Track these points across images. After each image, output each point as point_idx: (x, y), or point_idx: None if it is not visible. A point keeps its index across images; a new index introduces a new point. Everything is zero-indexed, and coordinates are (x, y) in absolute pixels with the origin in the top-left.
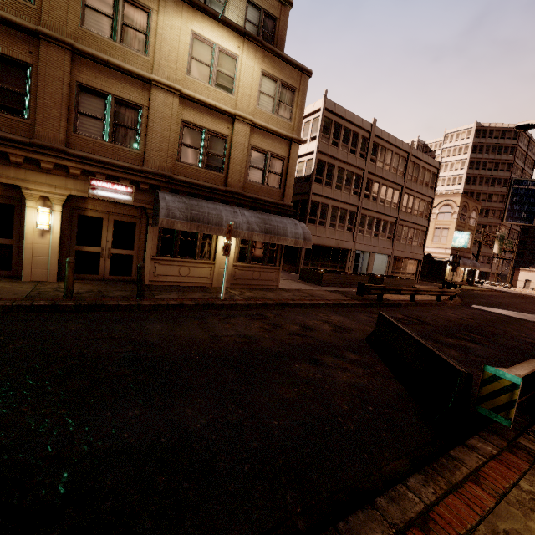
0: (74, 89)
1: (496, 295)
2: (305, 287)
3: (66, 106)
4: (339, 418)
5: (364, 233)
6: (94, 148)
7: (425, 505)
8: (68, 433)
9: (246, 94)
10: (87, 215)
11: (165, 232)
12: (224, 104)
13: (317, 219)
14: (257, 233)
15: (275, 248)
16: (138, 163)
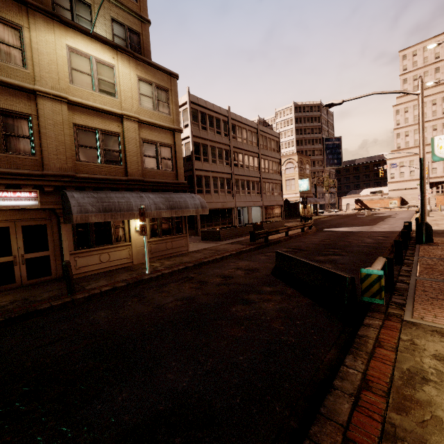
0: None
1: (334, 218)
2: (209, 245)
3: None
4: (282, 337)
5: (240, 193)
6: None
7: (362, 373)
8: (68, 440)
9: (128, 97)
10: None
11: (79, 227)
12: (110, 106)
13: (203, 189)
14: (164, 211)
15: (179, 220)
16: (37, 168)
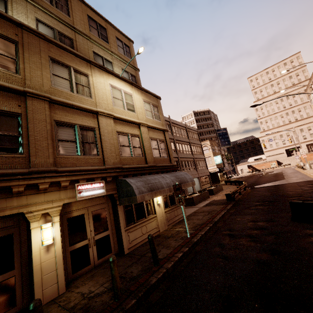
0: (53, 125)
1: (244, 179)
2: (193, 209)
3: (50, 137)
4: None
5: (184, 170)
6: (72, 162)
7: None
8: None
9: (140, 112)
10: (73, 216)
11: (126, 206)
12: (133, 118)
13: None
14: None
15: None
16: (101, 164)
